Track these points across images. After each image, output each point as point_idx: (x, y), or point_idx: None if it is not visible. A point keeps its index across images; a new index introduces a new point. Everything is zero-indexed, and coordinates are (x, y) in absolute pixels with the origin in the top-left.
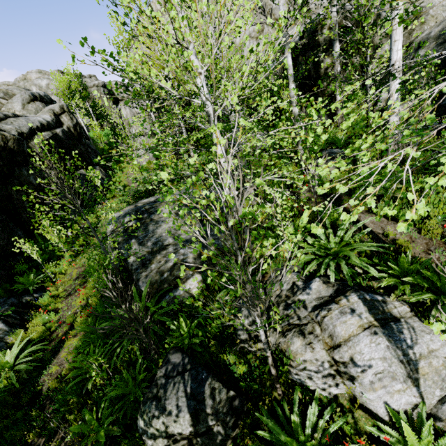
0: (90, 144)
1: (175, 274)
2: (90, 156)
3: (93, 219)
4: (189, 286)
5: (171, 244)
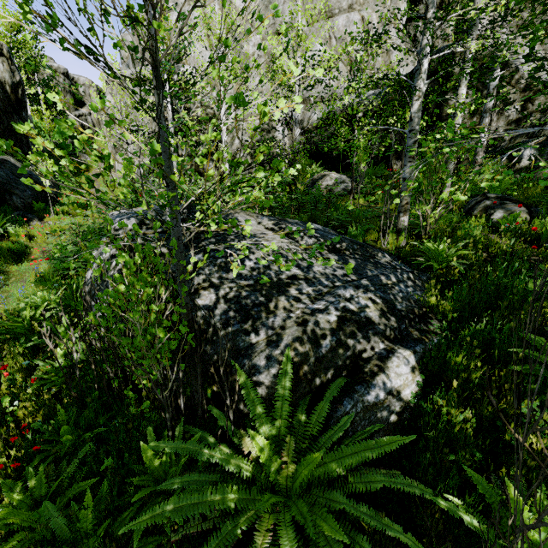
0: None
1: (352, 344)
2: (30, 144)
3: (21, 237)
4: (394, 377)
5: (301, 279)
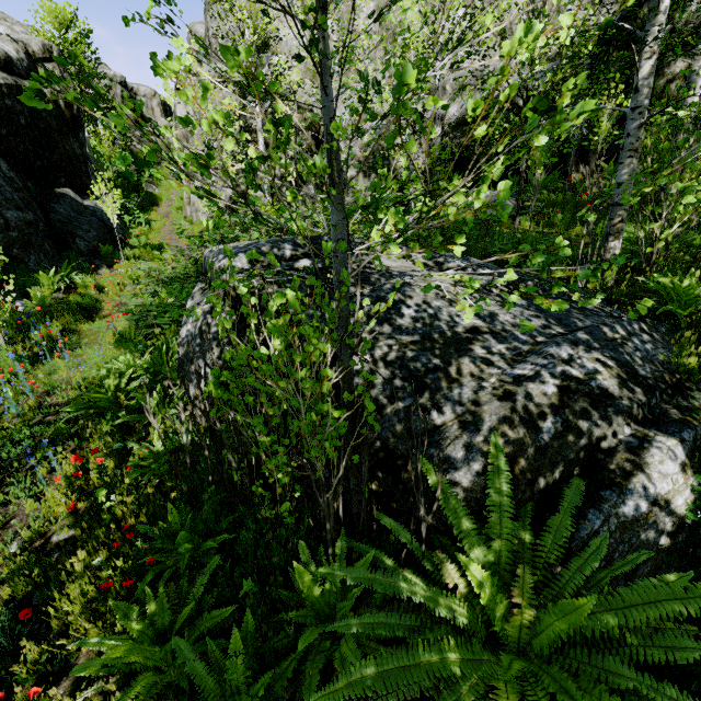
0: (90, 156)
1: (586, 427)
2: (90, 173)
3: (89, 288)
4: (658, 479)
5: (486, 333)
